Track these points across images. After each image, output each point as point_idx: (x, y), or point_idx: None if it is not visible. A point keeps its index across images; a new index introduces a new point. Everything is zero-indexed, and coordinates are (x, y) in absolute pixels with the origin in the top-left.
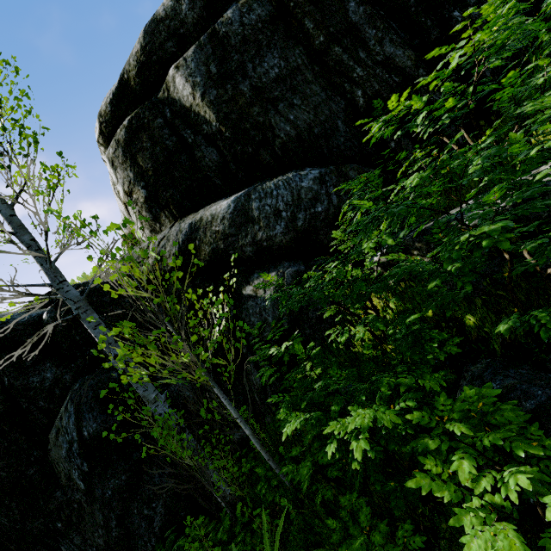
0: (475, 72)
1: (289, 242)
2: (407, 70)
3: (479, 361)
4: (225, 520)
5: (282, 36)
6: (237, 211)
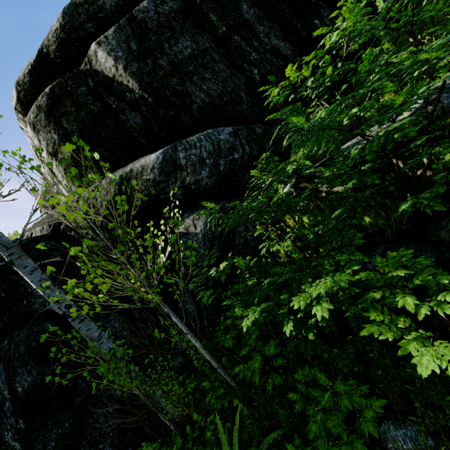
0: (344, 50)
1: (213, 184)
2: (288, 57)
3: (378, 248)
4: (176, 440)
5: (192, 24)
6: (165, 161)
